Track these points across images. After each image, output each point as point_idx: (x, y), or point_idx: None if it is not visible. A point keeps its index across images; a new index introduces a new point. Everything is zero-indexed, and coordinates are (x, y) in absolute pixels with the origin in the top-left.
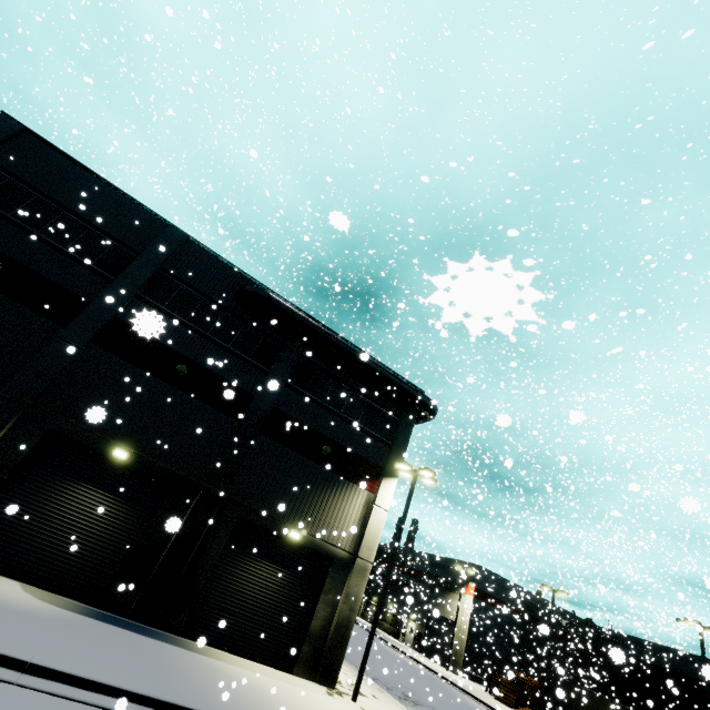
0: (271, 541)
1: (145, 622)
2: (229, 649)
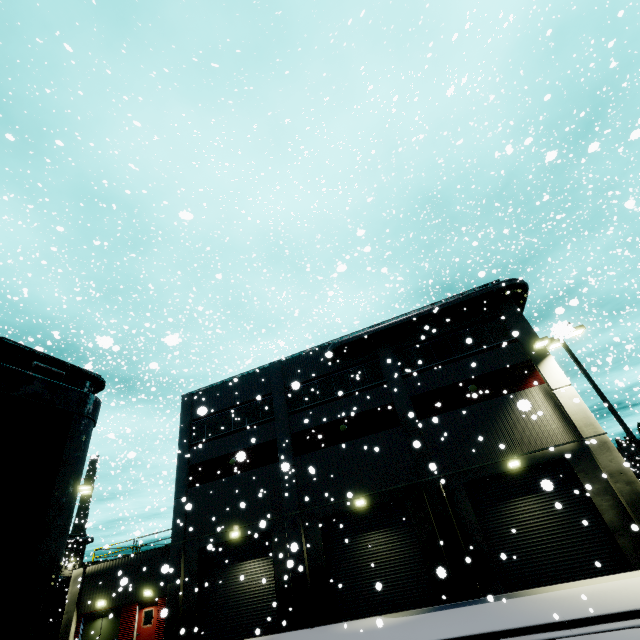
0: (503, 482)
1: (473, 597)
2: (556, 582)
